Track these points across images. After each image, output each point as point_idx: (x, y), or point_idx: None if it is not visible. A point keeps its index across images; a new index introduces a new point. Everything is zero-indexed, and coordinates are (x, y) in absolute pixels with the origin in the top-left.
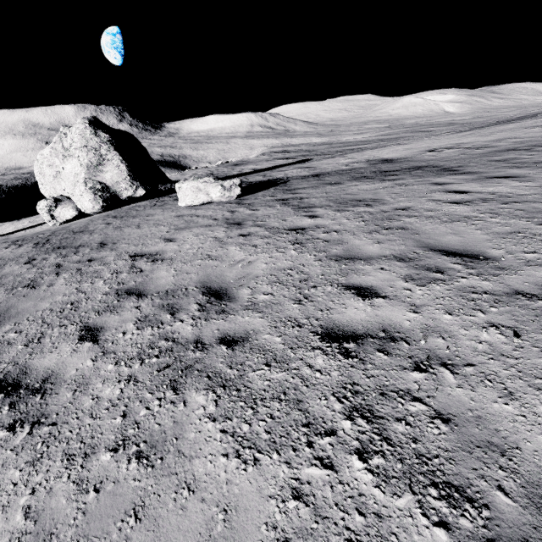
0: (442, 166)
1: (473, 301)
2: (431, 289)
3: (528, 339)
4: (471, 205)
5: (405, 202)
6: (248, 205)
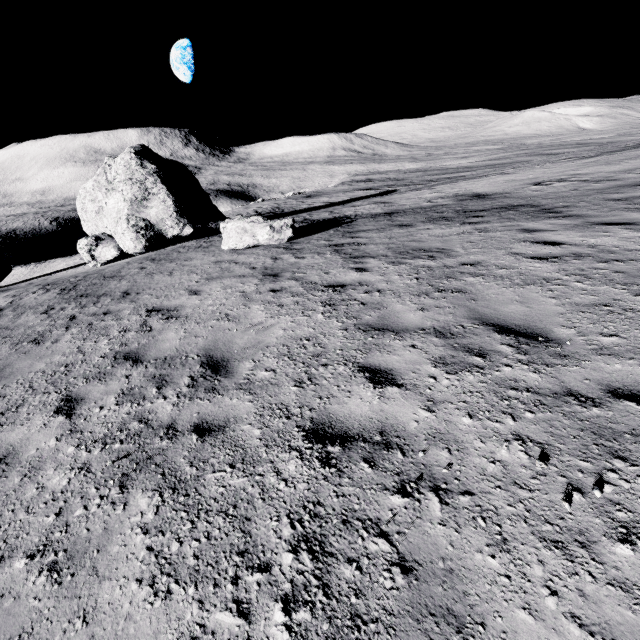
0: (543, 205)
1: (508, 400)
2: (462, 379)
3: (558, 463)
4: (558, 262)
5: (476, 255)
6: (296, 251)
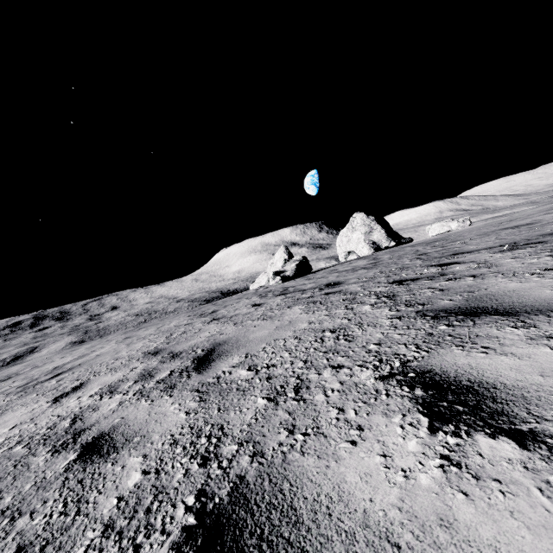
0: None
1: None
2: None
3: None
4: None
5: None
6: None
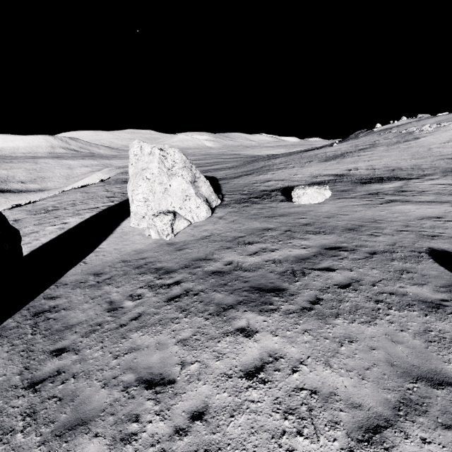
0: (389, 176)
1: None
2: None
3: None
4: None
5: (438, 189)
6: (362, 197)
